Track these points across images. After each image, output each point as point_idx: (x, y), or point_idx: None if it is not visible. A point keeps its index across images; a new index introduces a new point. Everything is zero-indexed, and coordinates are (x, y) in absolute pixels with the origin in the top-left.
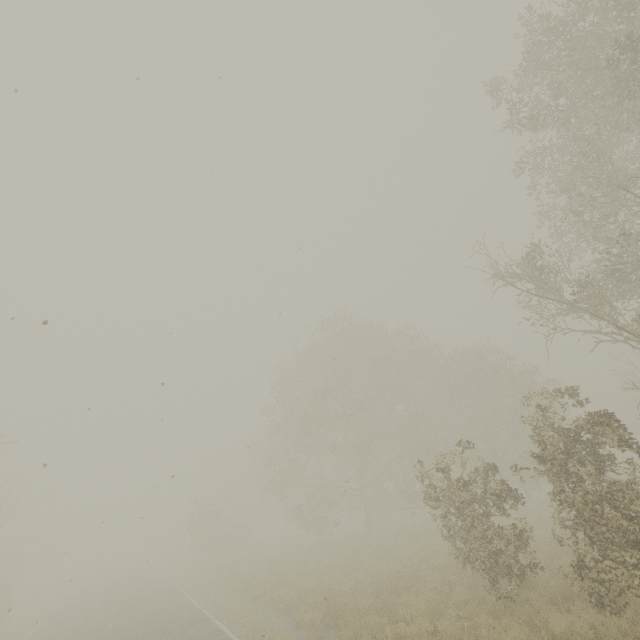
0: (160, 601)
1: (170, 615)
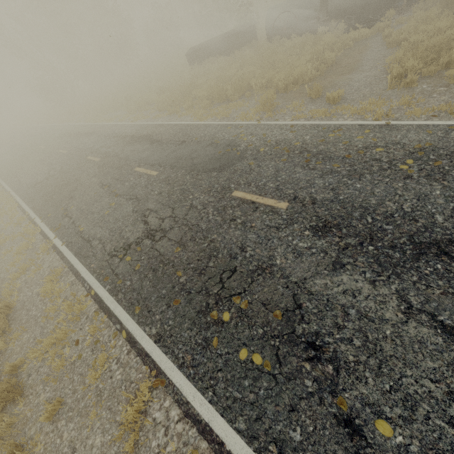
0: None
1: None
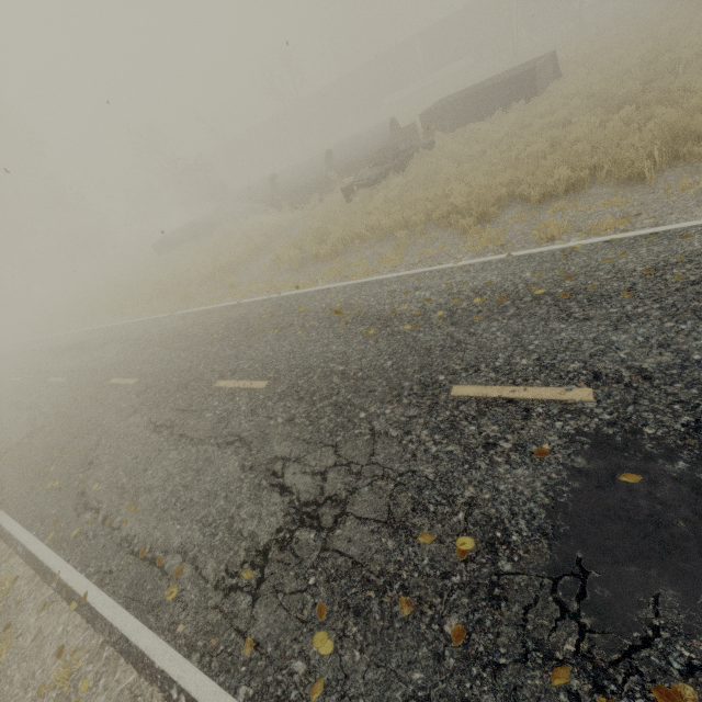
0: None
1: None
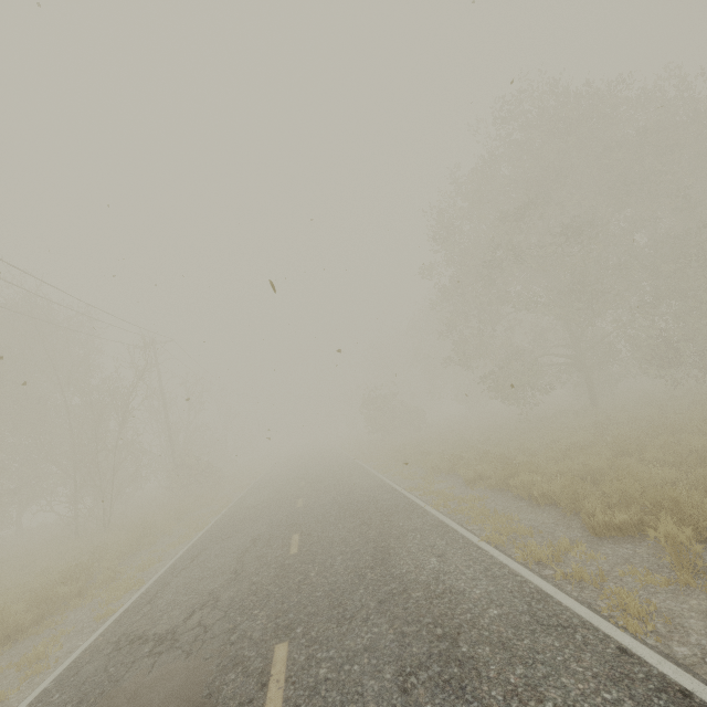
0: (348, 478)
1: (363, 495)
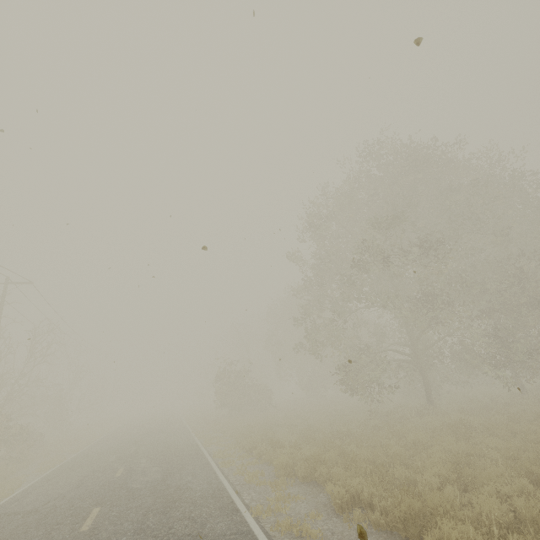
0: (178, 471)
1: (187, 516)
